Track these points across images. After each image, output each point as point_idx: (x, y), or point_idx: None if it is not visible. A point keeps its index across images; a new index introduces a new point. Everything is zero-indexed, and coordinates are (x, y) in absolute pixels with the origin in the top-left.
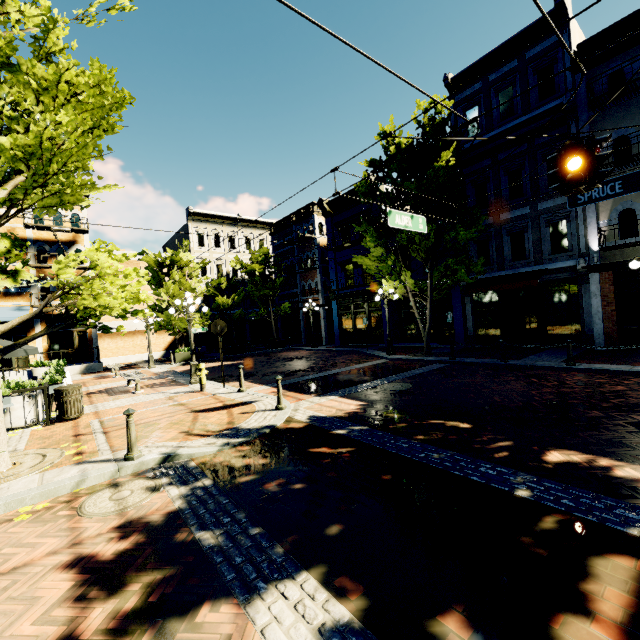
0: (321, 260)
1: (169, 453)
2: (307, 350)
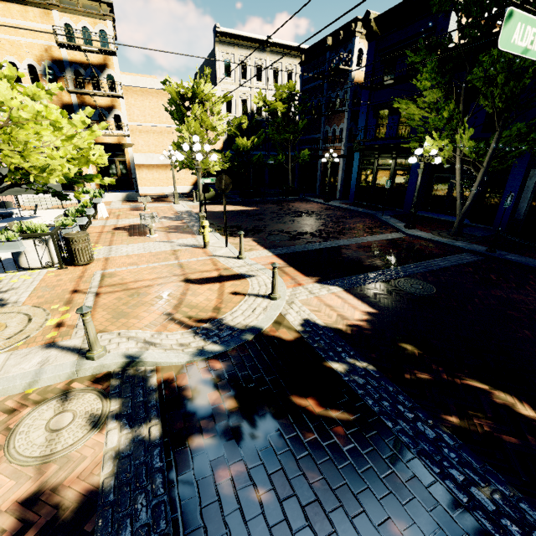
0: (352, 101)
1: (133, 357)
2: (319, 203)
